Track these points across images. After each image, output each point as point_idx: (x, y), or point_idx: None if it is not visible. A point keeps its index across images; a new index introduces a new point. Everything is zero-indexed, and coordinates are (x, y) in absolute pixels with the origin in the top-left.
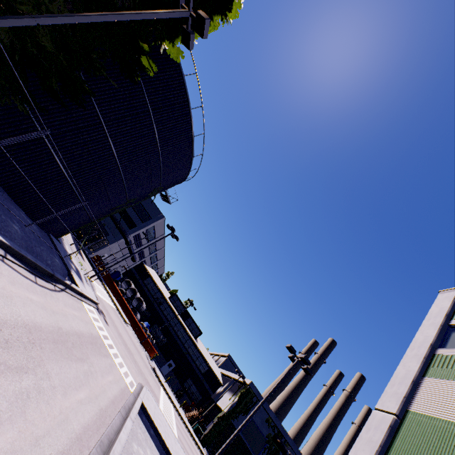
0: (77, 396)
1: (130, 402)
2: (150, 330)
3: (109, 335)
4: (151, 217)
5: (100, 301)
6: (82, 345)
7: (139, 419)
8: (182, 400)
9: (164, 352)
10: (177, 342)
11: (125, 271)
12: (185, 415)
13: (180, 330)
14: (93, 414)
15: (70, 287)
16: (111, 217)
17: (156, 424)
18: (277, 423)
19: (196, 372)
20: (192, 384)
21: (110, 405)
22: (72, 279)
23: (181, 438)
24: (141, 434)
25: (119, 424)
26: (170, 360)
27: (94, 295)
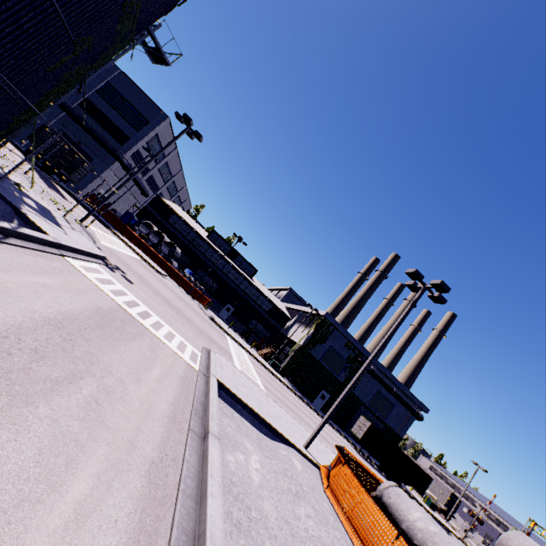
0: (60, 510)
1: (201, 392)
2: (195, 278)
3: (137, 298)
4: (147, 119)
5: (111, 254)
6: (72, 340)
7: (219, 400)
8: (250, 340)
9: (218, 298)
10: (230, 285)
11: (139, 212)
12: (258, 354)
13: (231, 272)
14: (129, 509)
15: (17, 235)
16: (84, 128)
17: (244, 399)
18: (358, 346)
19: (259, 311)
20: (257, 323)
21: (169, 432)
22: (28, 221)
23: (266, 384)
24: (230, 425)
25: (196, 465)
26: (228, 305)
27: (94, 245)
